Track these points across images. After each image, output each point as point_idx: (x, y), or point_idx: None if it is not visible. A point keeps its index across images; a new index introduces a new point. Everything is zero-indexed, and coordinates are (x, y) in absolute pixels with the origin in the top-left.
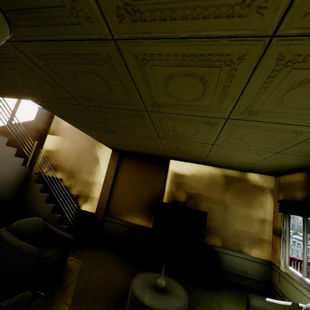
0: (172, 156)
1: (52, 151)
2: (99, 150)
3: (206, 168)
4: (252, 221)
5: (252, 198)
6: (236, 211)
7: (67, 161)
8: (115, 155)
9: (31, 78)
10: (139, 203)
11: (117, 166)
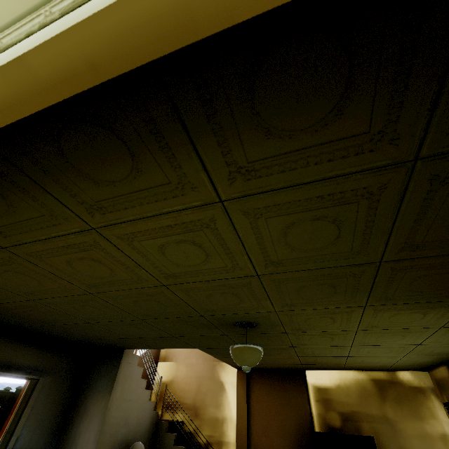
0: (308, 367)
1: (166, 383)
2: (221, 371)
3: (348, 374)
4: (432, 440)
5: (417, 405)
6: (407, 429)
7: (186, 393)
8: (242, 375)
9: (217, 341)
10: (287, 439)
11: (247, 390)
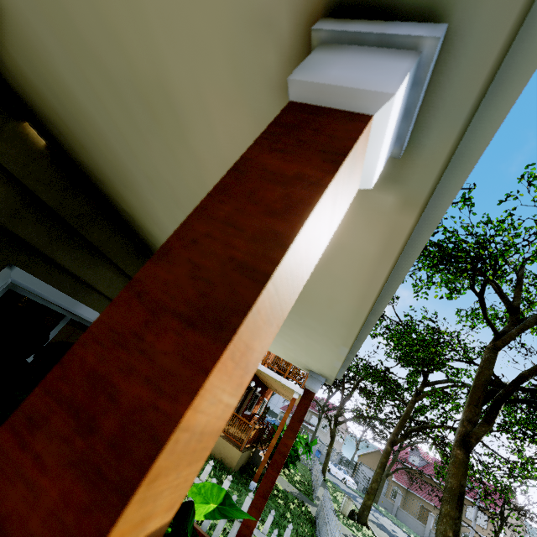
0: None
1: None
2: None
3: None
4: None
5: None
6: None
7: None
8: None
9: None
10: None
11: None
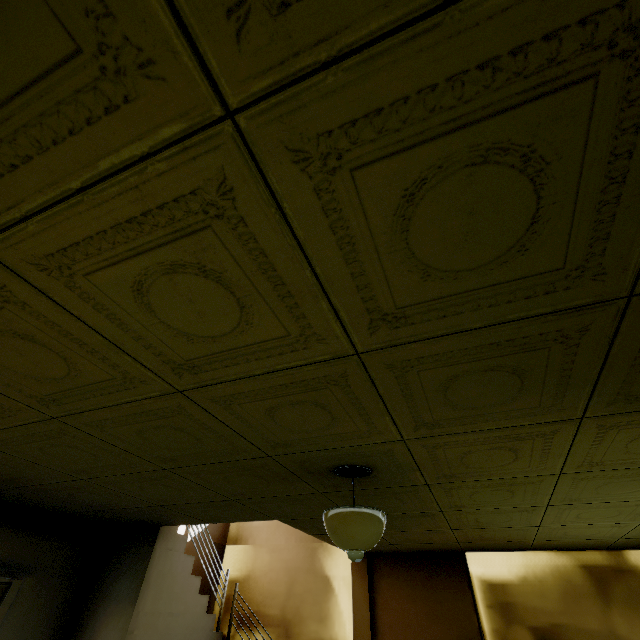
0: (469, 547)
1: (239, 581)
2: (326, 559)
3: (539, 557)
4: None
5: None
6: None
7: (270, 597)
8: (360, 565)
9: (309, 506)
10: None
11: (369, 589)
